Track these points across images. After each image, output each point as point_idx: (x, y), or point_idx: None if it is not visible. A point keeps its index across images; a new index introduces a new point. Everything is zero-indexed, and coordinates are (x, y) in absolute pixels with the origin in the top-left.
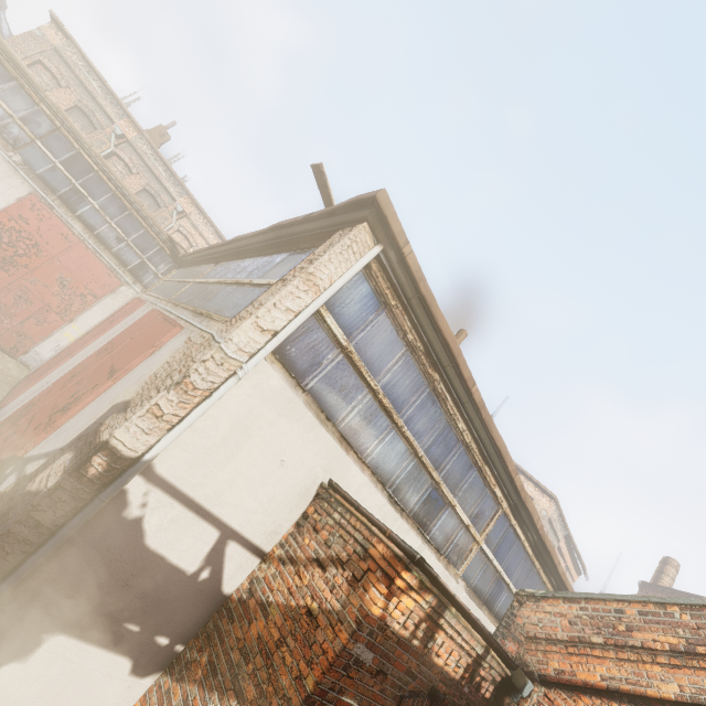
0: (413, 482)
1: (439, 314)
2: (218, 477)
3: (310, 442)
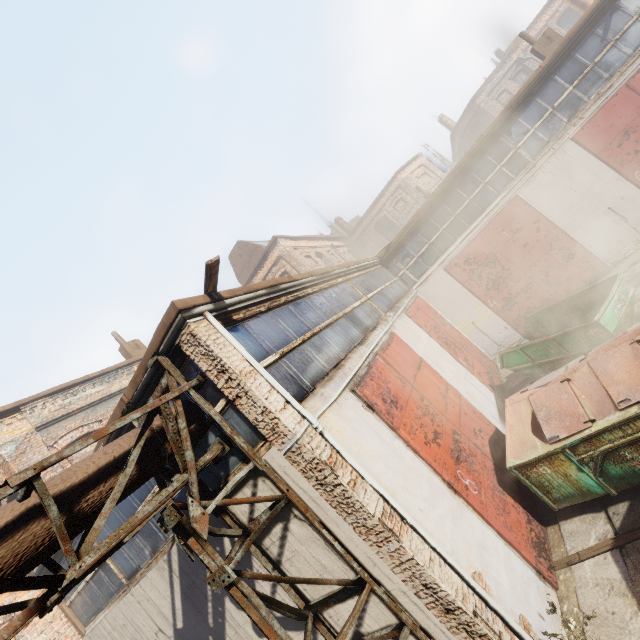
0: None
1: None
2: None
3: None
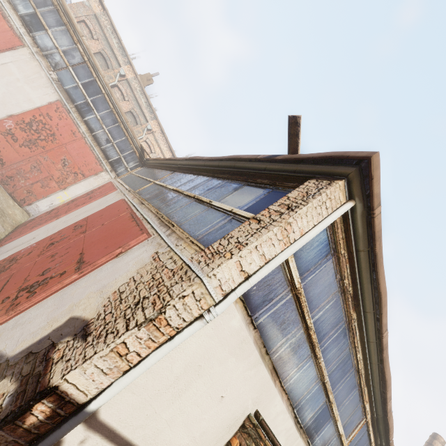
0: (313, 402)
1: (382, 270)
2: (161, 416)
3: (249, 378)
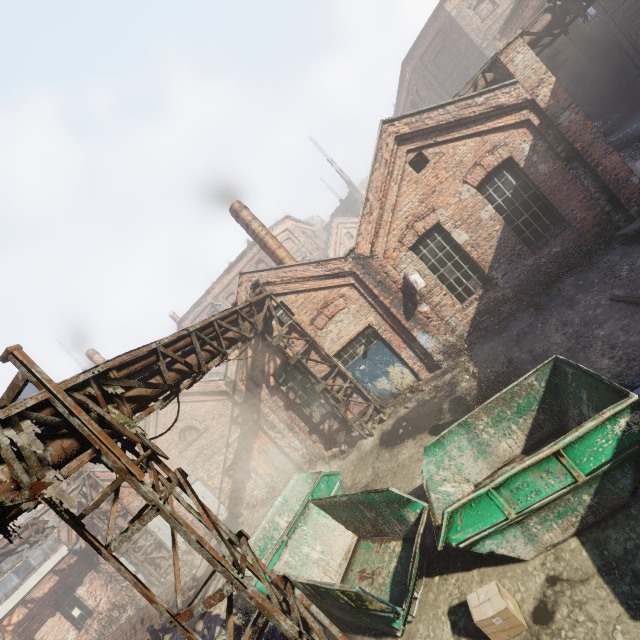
0: (6, 586)
1: None
2: None
3: None
